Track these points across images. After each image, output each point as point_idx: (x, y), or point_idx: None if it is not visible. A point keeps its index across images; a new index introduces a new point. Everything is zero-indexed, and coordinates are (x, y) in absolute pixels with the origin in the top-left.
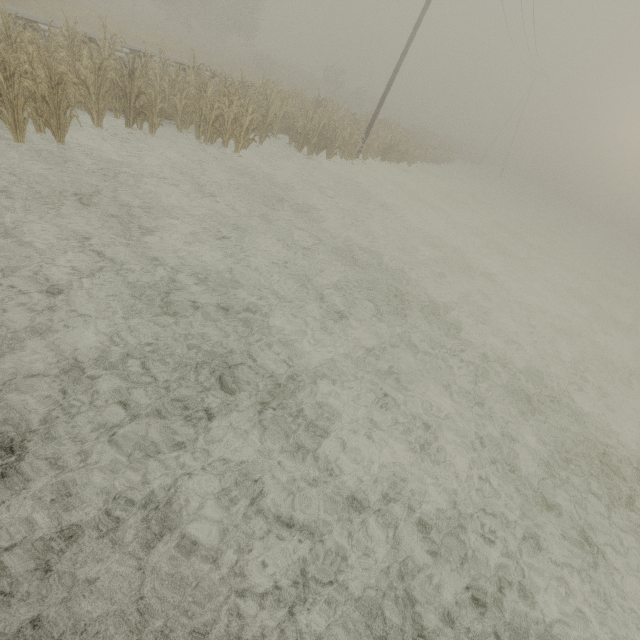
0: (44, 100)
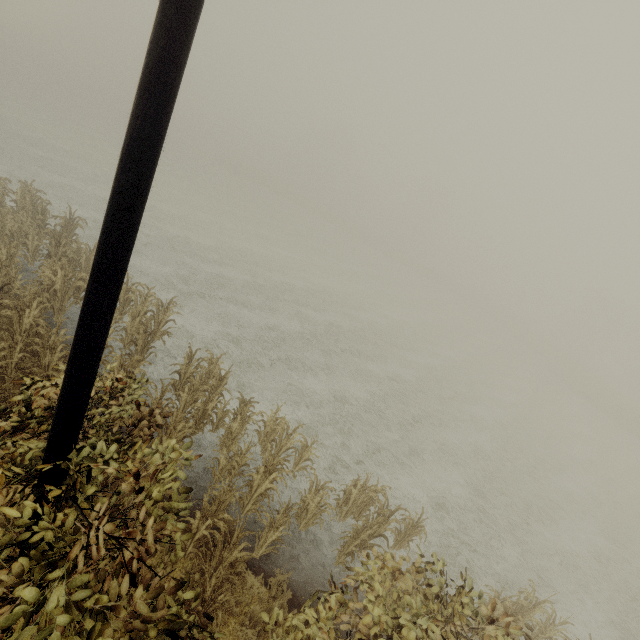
0: None
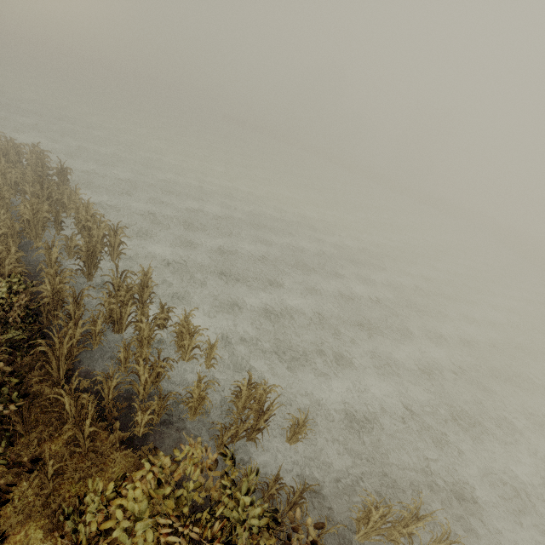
0: None
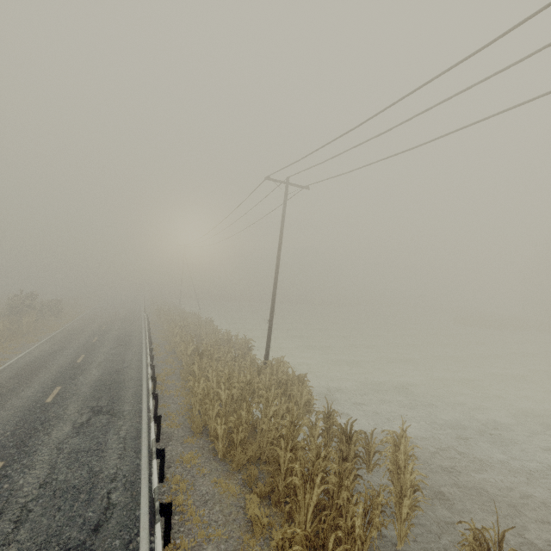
0: None
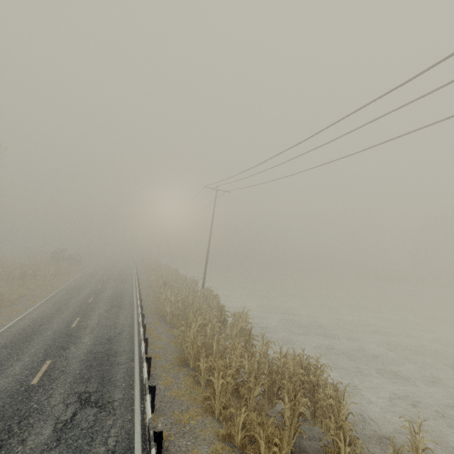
0: (303, 369)
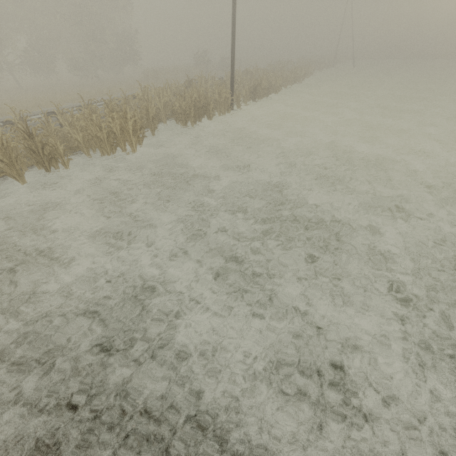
0: None
